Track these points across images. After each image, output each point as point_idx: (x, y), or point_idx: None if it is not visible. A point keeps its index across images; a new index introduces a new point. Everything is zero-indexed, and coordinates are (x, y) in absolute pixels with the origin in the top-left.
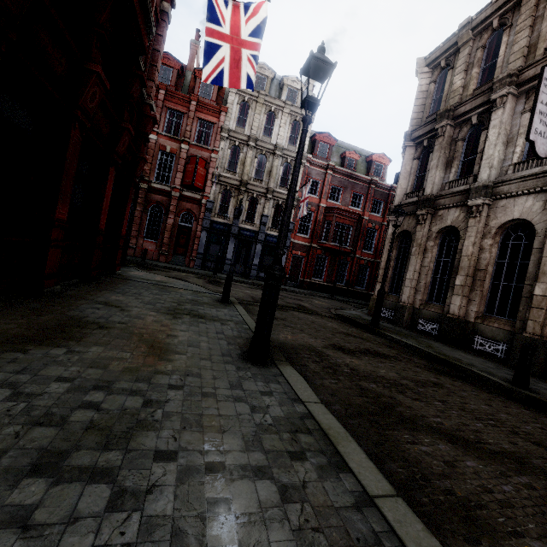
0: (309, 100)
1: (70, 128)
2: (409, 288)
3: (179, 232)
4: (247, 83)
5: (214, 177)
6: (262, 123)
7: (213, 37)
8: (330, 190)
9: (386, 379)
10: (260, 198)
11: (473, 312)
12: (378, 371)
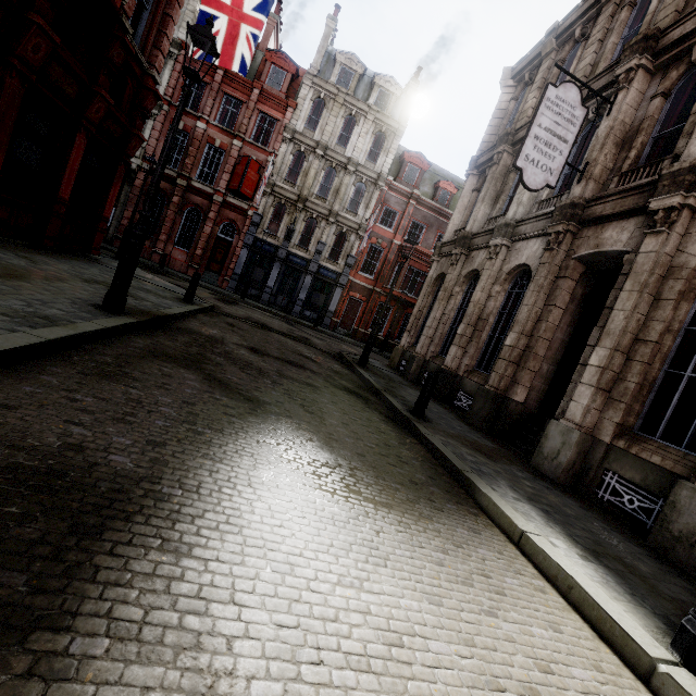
0: (186, 70)
1: (6, 76)
2: (425, 337)
3: (216, 245)
4: (240, 62)
5: (267, 185)
6: (338, 129)
7: (210, 5)
8: (410, 225)
9: (250, 364)
10: (320, 221)
11: (464, 365)
12: (257, 362)
